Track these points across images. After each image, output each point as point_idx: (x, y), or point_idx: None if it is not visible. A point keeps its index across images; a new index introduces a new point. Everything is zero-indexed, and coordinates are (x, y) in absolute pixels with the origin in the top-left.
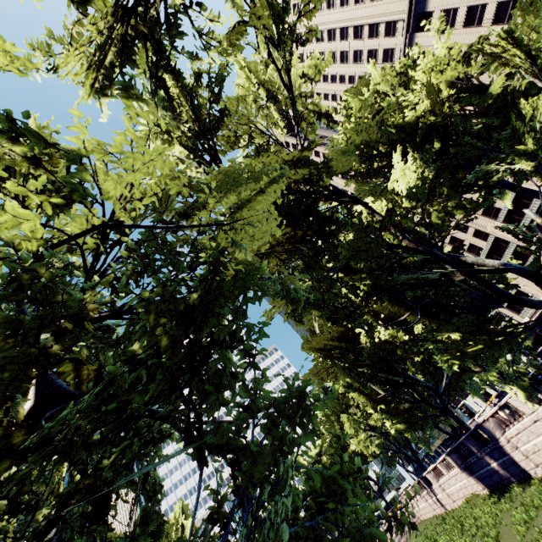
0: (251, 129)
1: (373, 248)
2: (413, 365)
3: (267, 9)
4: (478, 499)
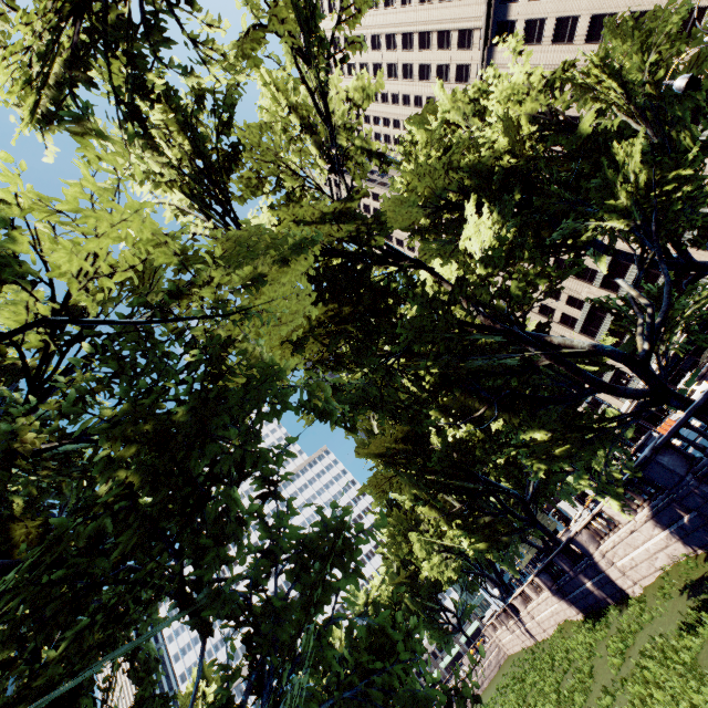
0: (279, 169)
1: (440, 328)
2: (495, 468)
3: (292, 10)
4: (571, 626)
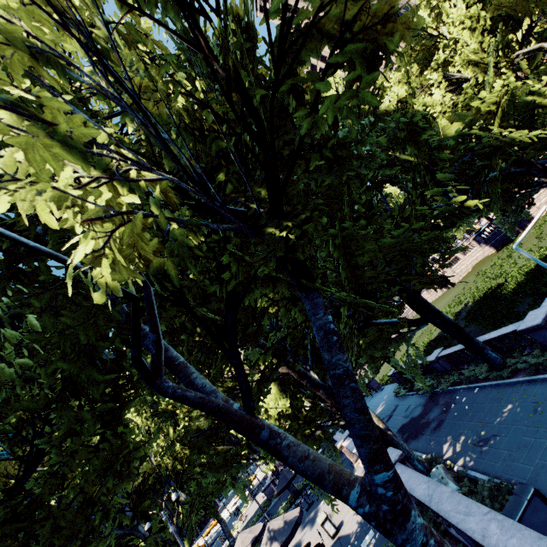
0: None
1: None
2: None
3: None
4: (488, 257)
